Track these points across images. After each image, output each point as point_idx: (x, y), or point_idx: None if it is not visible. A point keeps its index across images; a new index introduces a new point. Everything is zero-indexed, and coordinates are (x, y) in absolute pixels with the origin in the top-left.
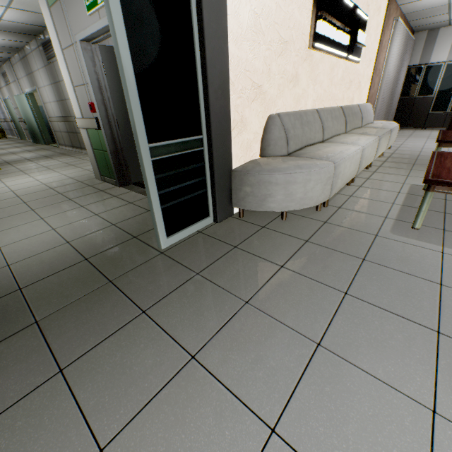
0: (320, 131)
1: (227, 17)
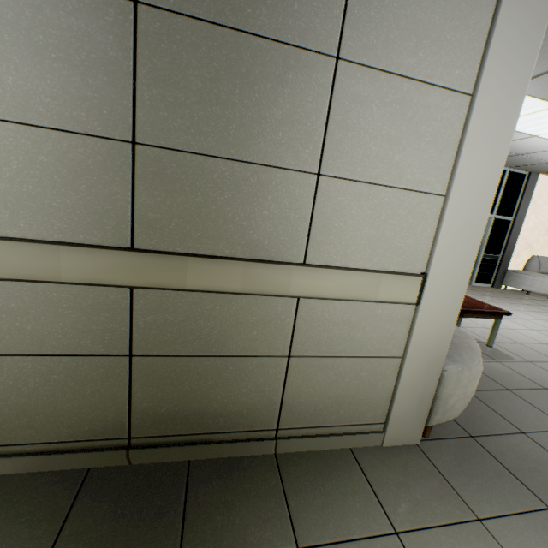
0: None
1: (522, 225)
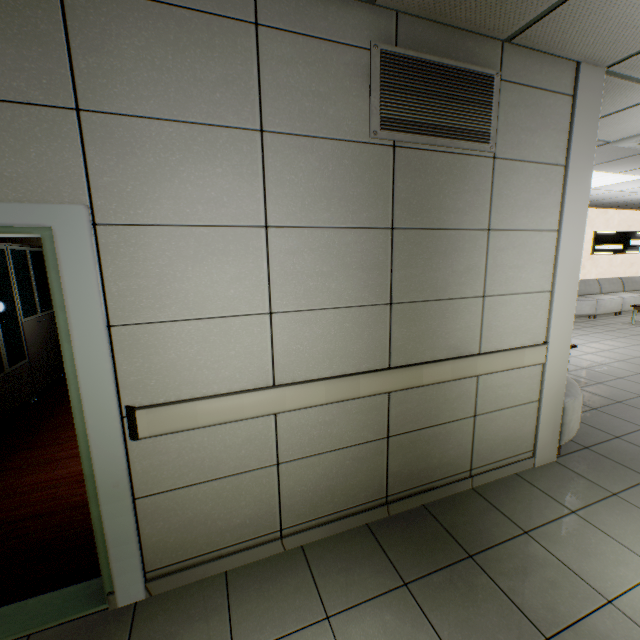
0: (597, 289)
1: None
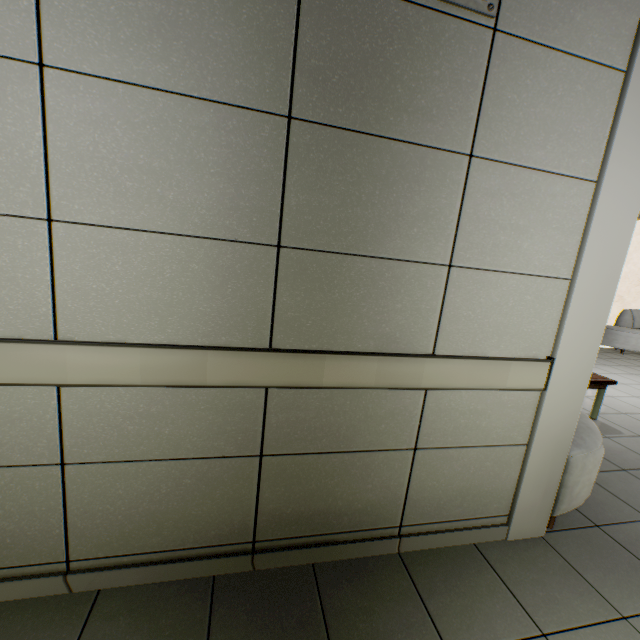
0: None
1: None
